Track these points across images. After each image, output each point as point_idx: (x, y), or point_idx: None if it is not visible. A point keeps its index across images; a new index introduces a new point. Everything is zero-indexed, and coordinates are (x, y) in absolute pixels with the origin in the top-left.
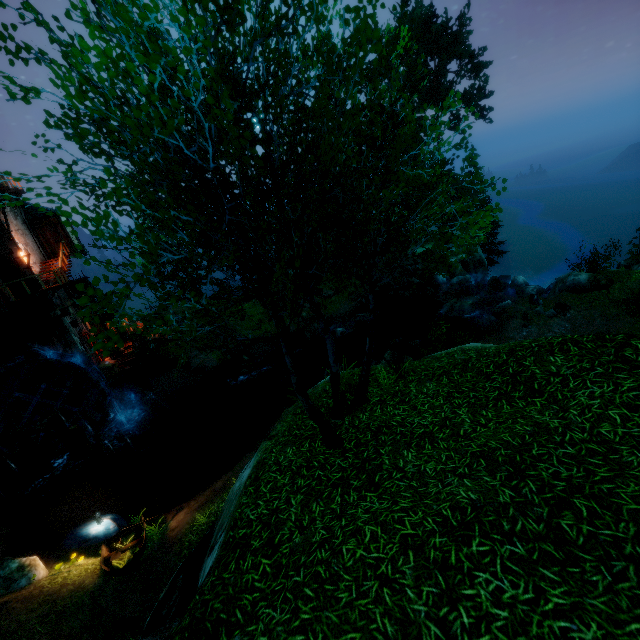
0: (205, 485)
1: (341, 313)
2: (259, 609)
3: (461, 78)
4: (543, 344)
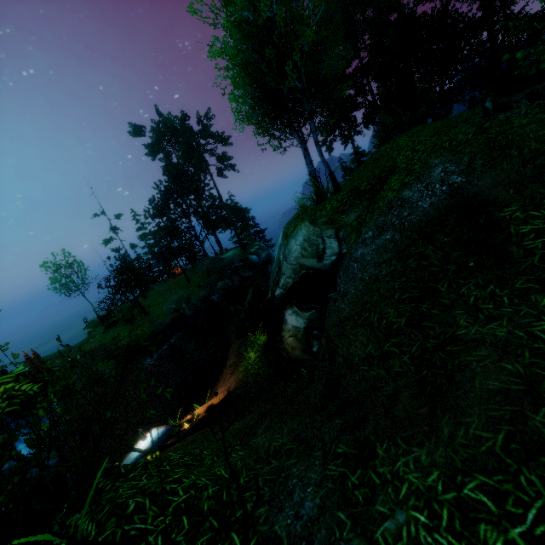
0: (209, 390)
1: (202, 296)
2: (394, 164)
3: (216, 147)
4: (372, 154)
